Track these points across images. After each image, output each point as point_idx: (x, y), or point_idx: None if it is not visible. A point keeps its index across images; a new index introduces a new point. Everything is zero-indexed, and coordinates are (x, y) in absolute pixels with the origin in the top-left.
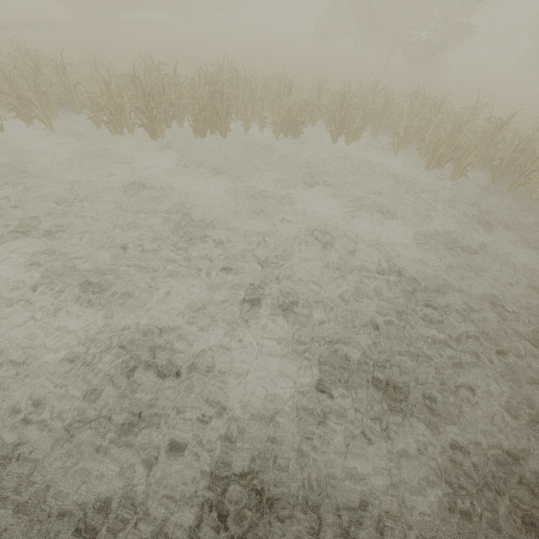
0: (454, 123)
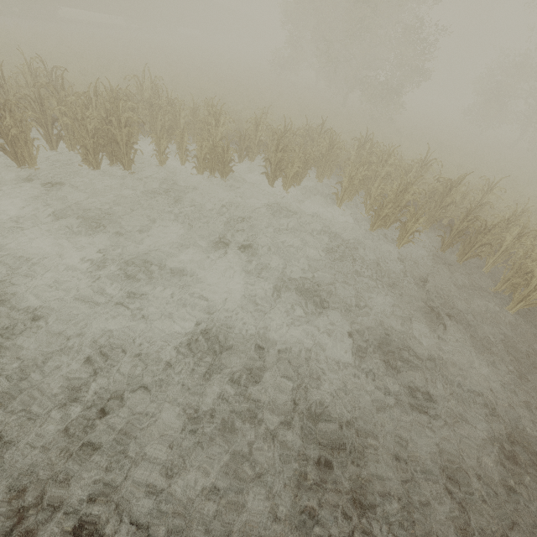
0: (401, 181)
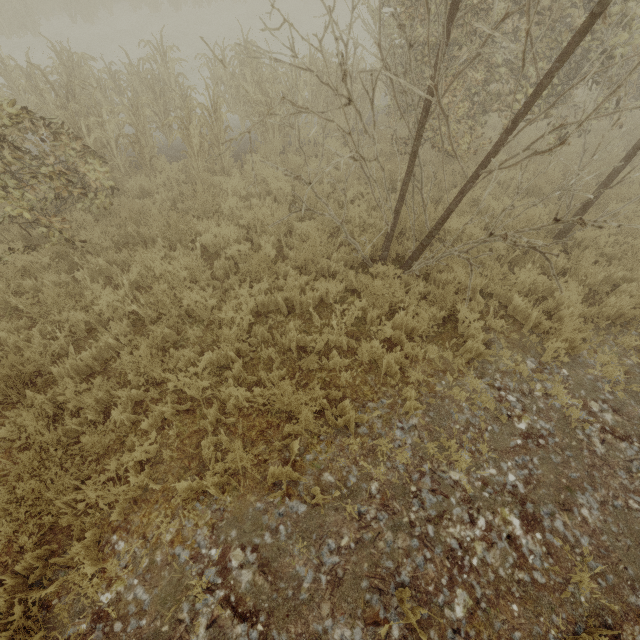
0: None
